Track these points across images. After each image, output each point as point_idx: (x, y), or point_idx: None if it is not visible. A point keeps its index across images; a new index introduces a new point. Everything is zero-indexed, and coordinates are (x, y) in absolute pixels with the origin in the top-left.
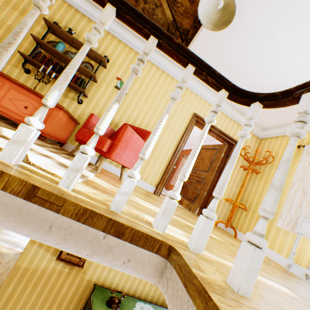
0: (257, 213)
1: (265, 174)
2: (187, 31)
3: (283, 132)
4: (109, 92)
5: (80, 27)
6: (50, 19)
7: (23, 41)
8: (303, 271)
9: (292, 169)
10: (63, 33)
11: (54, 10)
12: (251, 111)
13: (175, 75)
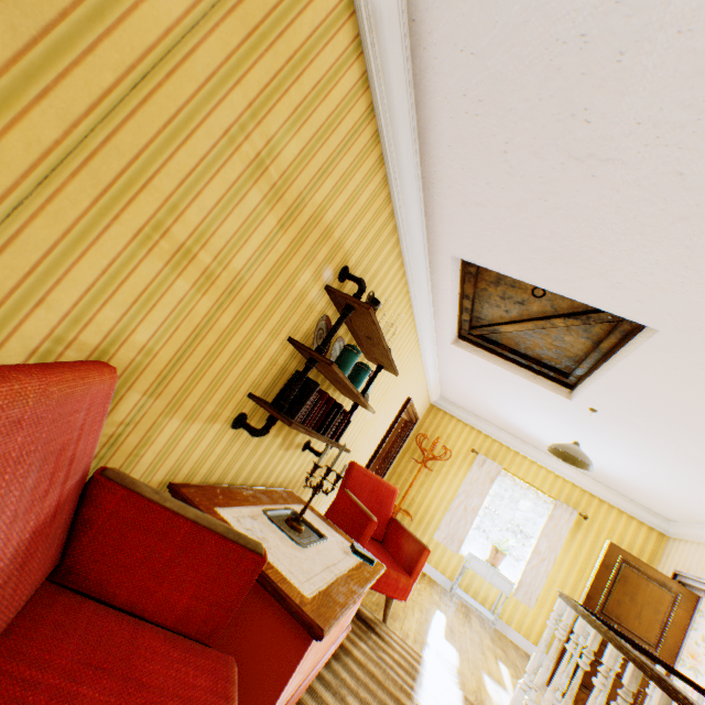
0: (411, 513)
1: (429, 464)
2: (498, 340)
3: (461, 417)
4: (350, 405)
5: (377, 263)
6: (340, 240)
7: (256, 327)
8: (445, 581)
9: (459, 472)
10: (373, 331)
11: (358, 209)
12: (564, 609)
13: (425, 346)
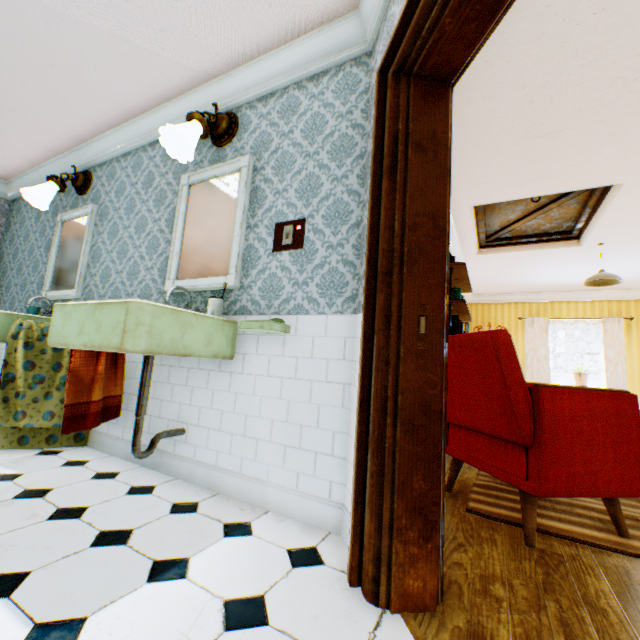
0: None
1: None
2: (509, 236)
3: (496, 300)
4: None
5: None
6: None
7: None
8: None
9: (517, 339)
10: (462, 274)
11: None
12: None
13: None
